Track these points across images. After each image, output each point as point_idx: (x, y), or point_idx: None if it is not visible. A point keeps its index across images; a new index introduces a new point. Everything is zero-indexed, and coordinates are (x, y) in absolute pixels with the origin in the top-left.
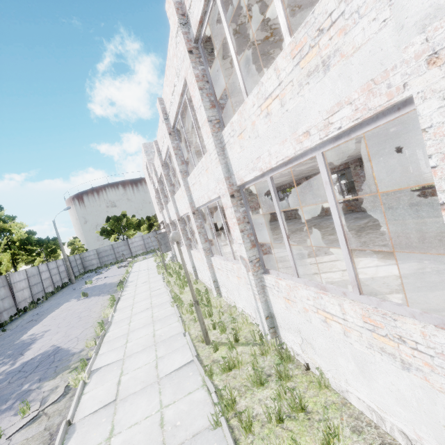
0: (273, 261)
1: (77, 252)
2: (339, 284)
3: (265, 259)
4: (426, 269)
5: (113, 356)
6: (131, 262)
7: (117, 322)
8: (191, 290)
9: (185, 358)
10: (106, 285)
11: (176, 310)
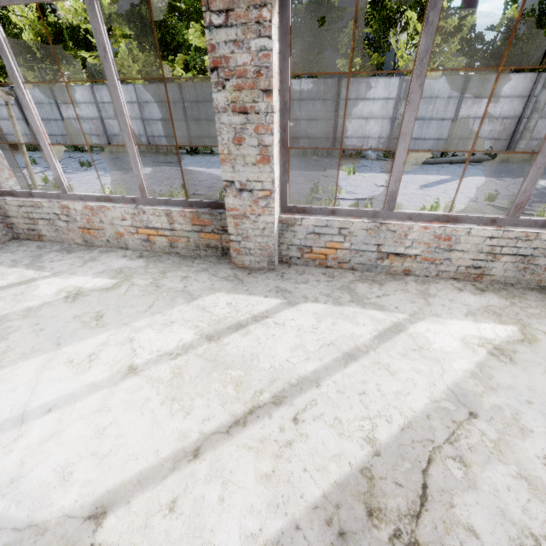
0: None
1: None
2: None
3: None
4: None
5: None
6: None
7: None
8: None
9: None
10: None
11: None
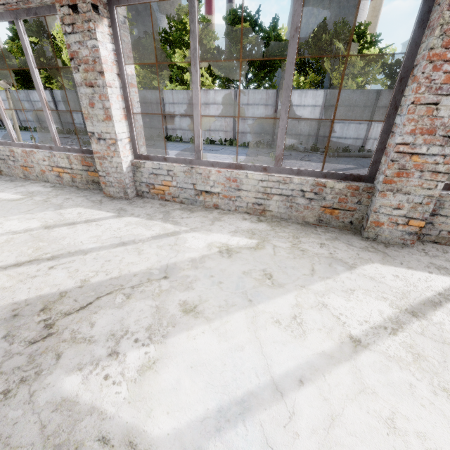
0: (383, 176)
1: None
2: (295, 269)
3: (382, 164)
4: (136, 363)
5: None
6: None
7: None
8: None
9: None
10: None
11: None
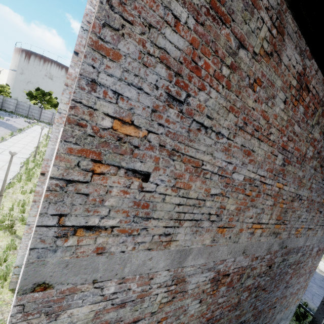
0: None
1: (3, 94)
2: None
3: None
4: None
5: (3, 147)
6: (34, 123)
7: (9, 141)
8: (38, 143)
9: (25, 157)
10: (12, 126)
11: (34, 150)
